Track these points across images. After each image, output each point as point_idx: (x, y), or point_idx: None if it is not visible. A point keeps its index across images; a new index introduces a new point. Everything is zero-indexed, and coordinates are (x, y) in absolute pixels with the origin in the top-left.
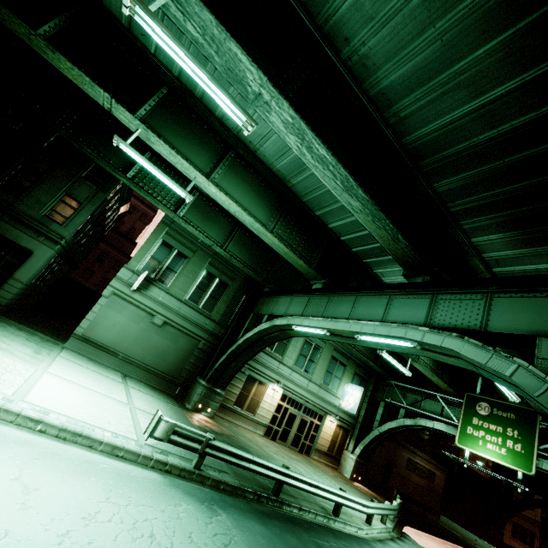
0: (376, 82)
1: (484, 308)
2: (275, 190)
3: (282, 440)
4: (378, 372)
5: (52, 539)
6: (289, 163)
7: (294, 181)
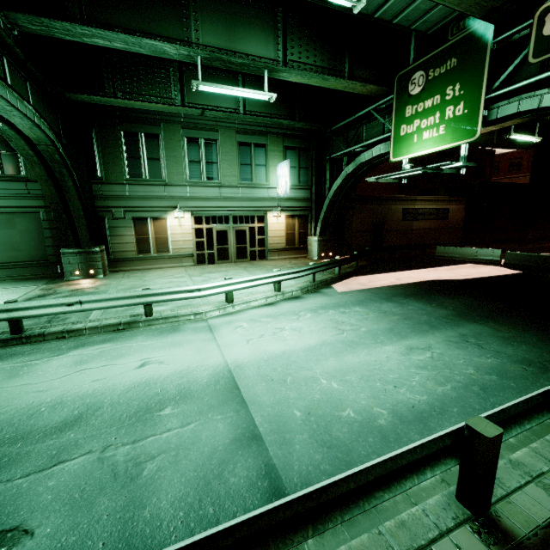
0: None
1: None
2: None
3: (224, 259)
4: (315, 130)
5: None
6: None
7: None
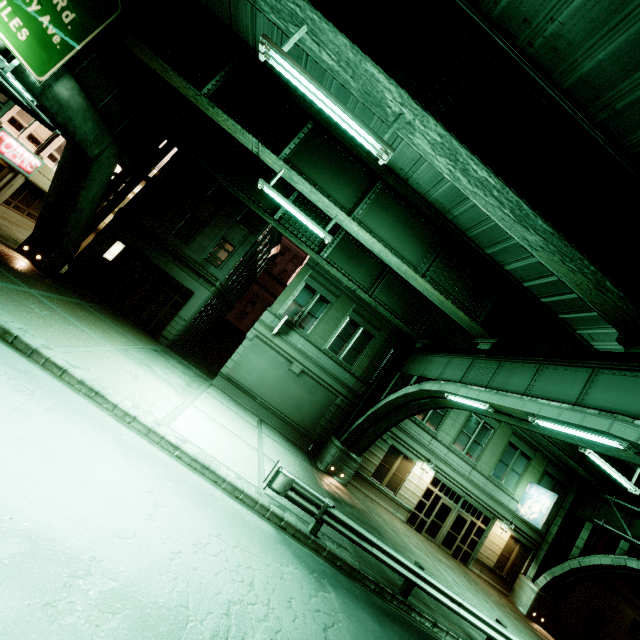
0: (573, 68)
1: None
2: (431, 224)
3: (430, 535)
4: (584, 477)
5: (166, 553)
6: (449, 189)
7: (455, 211)
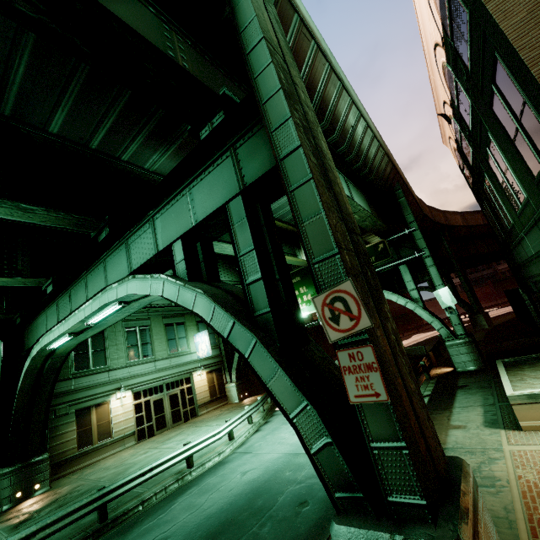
0: None
1: (153, 235)
2: None
3: (162, 428)
4: None
5: None
6: None
7: None
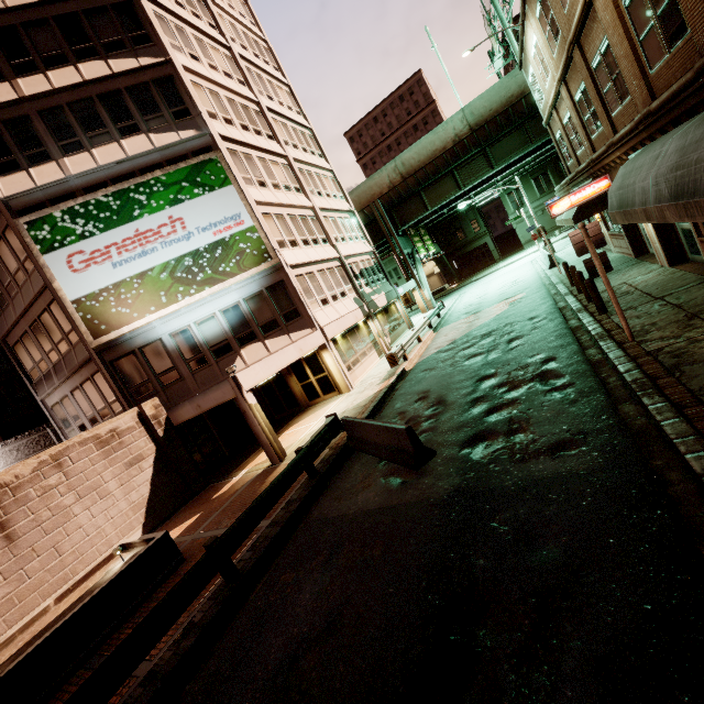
0: None
1: None
2: None
3: None
4: None
5: None
6: None
7: None
